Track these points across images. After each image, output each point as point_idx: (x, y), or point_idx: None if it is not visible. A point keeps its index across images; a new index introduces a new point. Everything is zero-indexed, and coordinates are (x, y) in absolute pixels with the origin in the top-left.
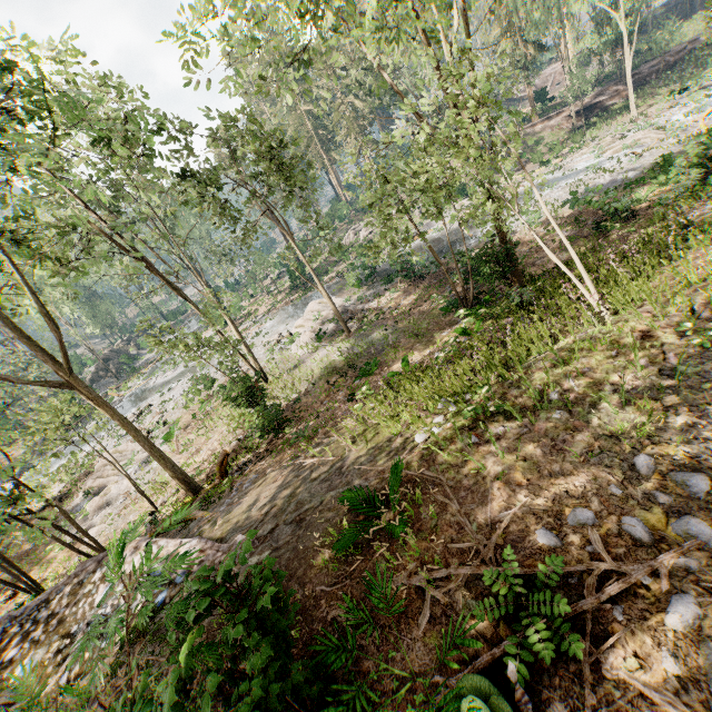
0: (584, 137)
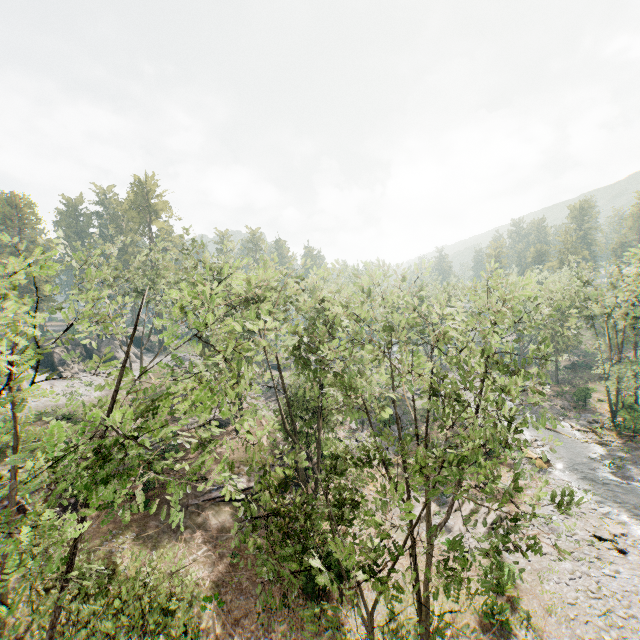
0: None
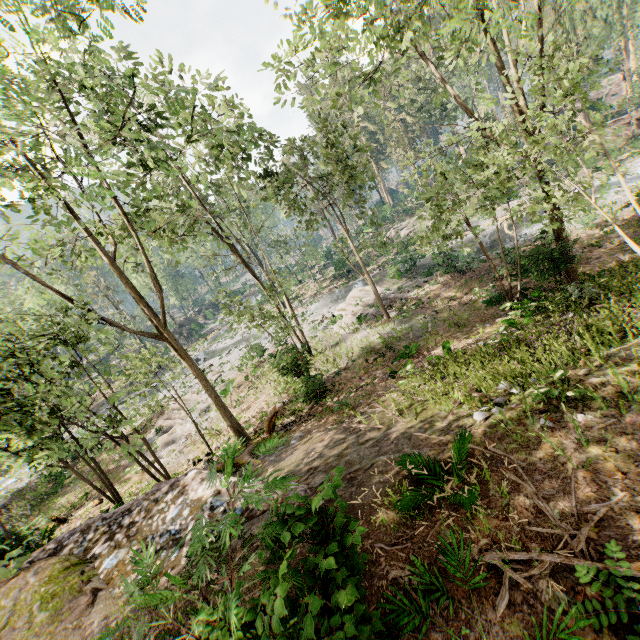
0: None
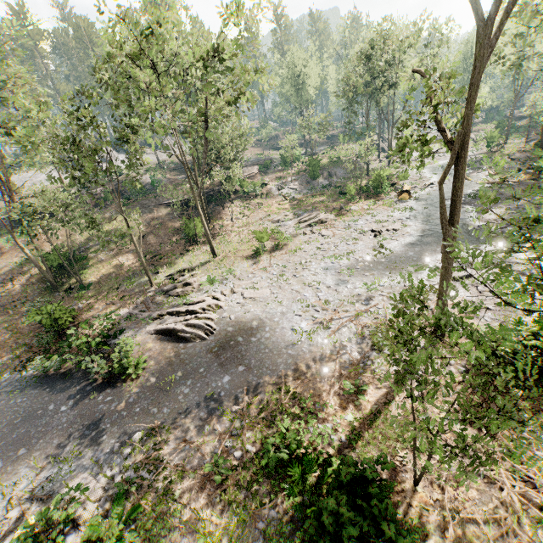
0: None
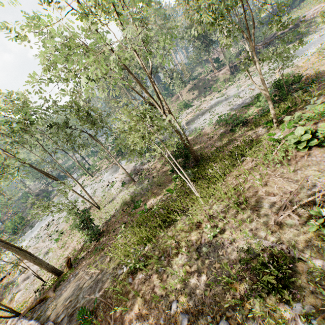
0: (236, 77)
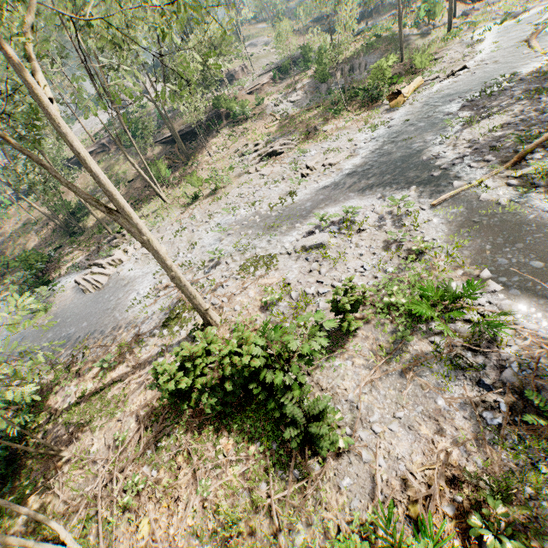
0: None
